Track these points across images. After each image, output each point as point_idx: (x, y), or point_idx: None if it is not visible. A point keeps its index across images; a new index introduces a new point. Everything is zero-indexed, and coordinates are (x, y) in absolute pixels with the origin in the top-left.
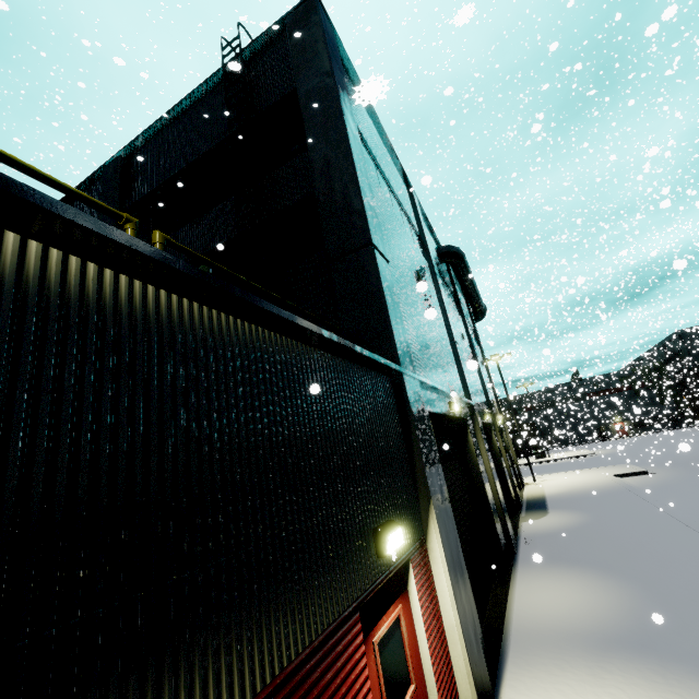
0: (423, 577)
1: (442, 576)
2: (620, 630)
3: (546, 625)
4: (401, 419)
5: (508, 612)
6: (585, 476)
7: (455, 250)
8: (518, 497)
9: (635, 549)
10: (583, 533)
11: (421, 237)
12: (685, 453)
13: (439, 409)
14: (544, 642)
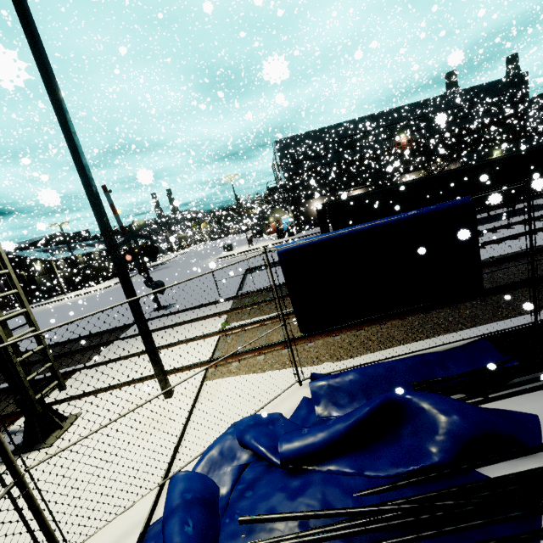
0: None
1: None
2: None
3: None
4: None
5: None
6: None
7: None
8: None
9: None
10: None
11: None
12: None
13: None
14: None
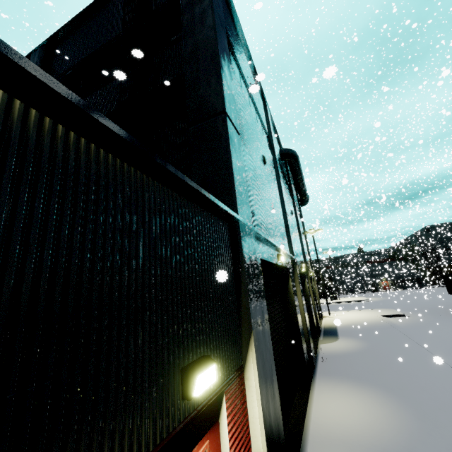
0: (236, 406)
1: (255, 403)
2: (396, 446)
3: (336, 434)
4: (233, 260)
5: (307, 418)
6: (363, 315)
7: (292, 152)
8: (318, 326)
9: (401, 373)
10: (363, 356)
11: (269, 137)
12: (428, 304)
13: (269, 258)
14: (335, 451)
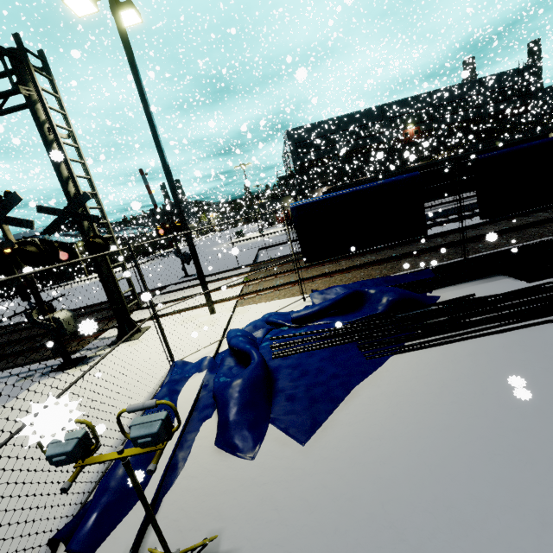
0: None
1: None
2: None
3: None
4: None
5: None
6: None
7: None
8: None
9: None
10: None
11: None
12: None
13: None
14: None
